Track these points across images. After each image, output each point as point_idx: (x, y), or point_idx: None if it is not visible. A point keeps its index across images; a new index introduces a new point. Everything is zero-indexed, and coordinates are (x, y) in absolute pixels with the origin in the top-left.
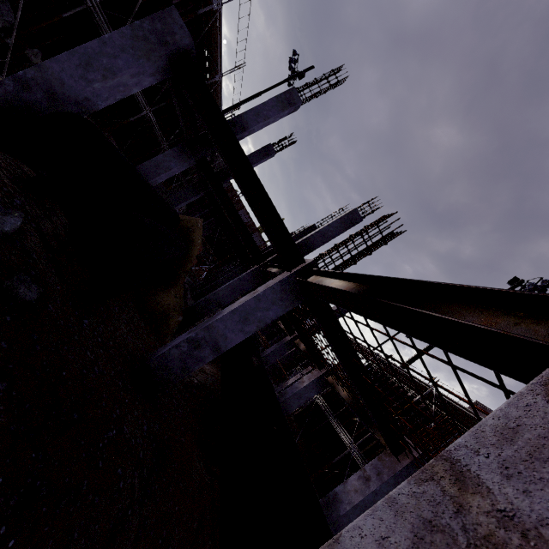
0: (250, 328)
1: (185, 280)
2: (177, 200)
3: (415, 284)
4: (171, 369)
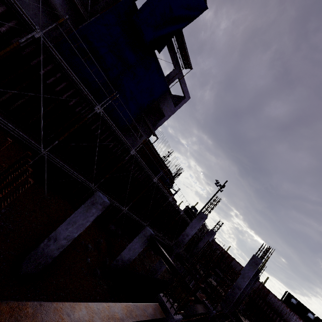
0: None
1: None
2: None
3: None
4: None
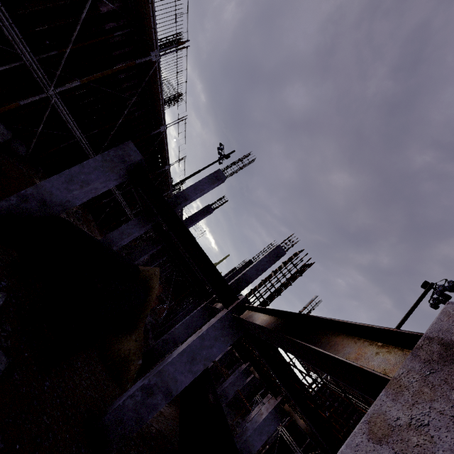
0: (198, 368)
1: (147, 320)
2: (139, 254)
3: (311, 318)
4: (126, 422)
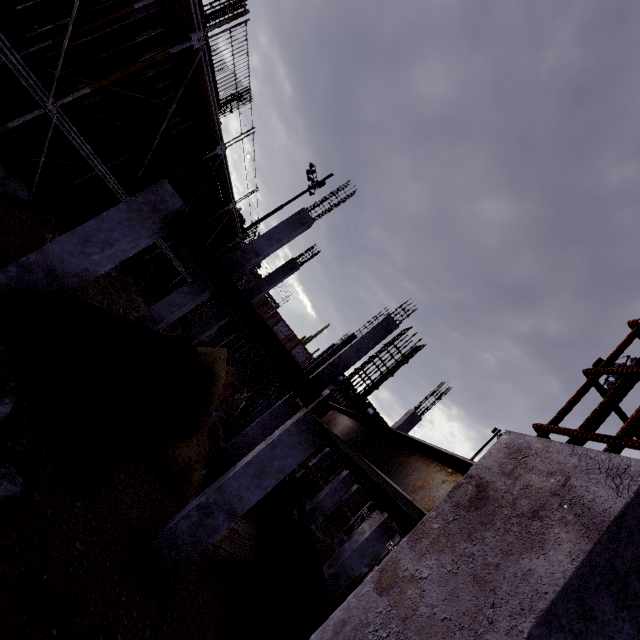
0: (269, 482)
1: (217, 417)
2: (199, 330)
3: (389, 431)
4: (181, 546)
